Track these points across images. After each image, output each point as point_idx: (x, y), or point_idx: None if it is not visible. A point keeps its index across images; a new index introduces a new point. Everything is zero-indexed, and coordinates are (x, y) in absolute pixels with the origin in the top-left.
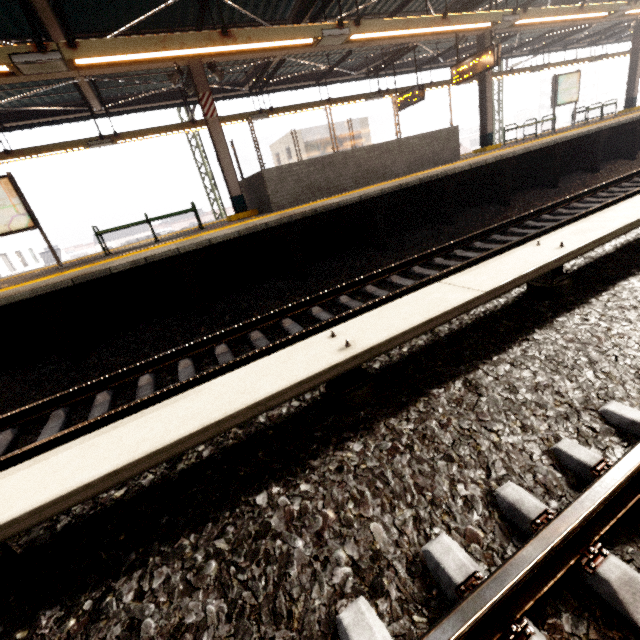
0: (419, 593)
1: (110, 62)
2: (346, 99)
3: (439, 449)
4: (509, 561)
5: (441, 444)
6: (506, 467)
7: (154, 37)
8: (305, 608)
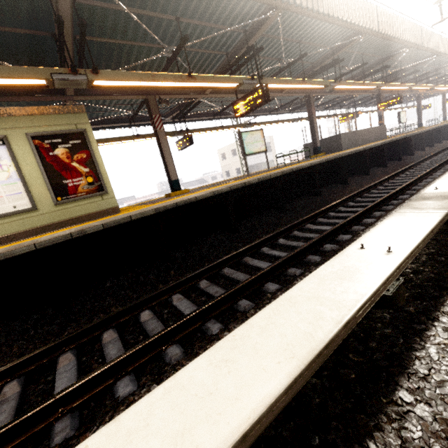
0: None
1: (336, 88)
2: (323, 117)
3: None
4: None
5: None
6: None
7: (351, 82)
8: None
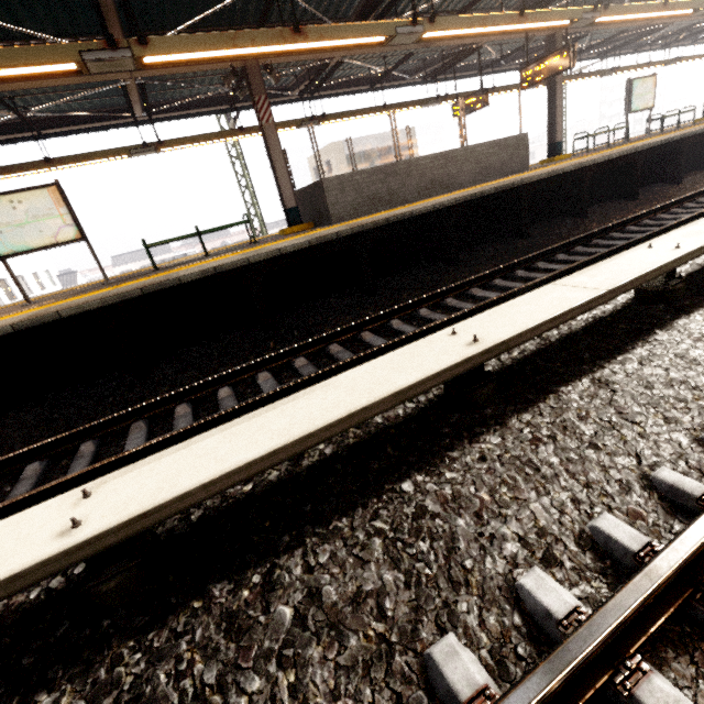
0: (592, 563)
1: (177, 61)
2: (402, 105)
3: (582, 439)
4: (692, 525)
5: (583, 435)
6: (656, 455)
7: (225, 34)
8: (481, 577)
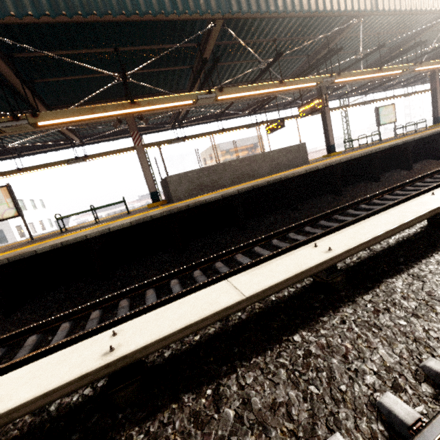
0: None
1: (61, 122)
2: (234, 128)
3: None
4: None
5: None
6: None
7: (87, 107)
8: None
